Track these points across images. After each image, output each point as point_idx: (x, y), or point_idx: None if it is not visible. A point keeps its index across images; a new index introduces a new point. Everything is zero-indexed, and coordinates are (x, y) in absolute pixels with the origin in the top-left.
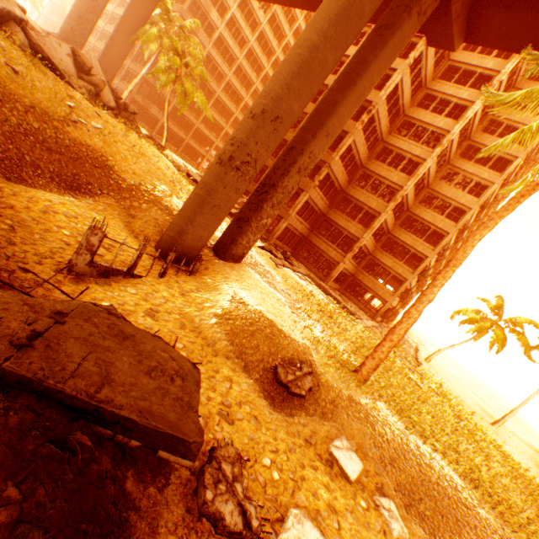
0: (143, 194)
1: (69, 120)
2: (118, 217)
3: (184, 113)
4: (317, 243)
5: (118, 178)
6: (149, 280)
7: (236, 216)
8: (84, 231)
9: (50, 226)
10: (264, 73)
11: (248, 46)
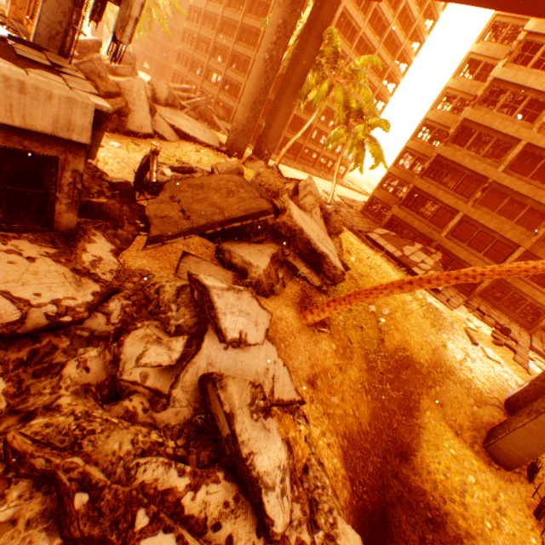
0: (436, 371)
1: (380, 332)
2: (442, 421)
3: (303, 117)
4: (514, 284)
5: (417, 365)
6: (544, 538)
7: (543, 387)
8: (481, 501)
9: (484, 531)
10: (387, 32)
11: (372, 7)
